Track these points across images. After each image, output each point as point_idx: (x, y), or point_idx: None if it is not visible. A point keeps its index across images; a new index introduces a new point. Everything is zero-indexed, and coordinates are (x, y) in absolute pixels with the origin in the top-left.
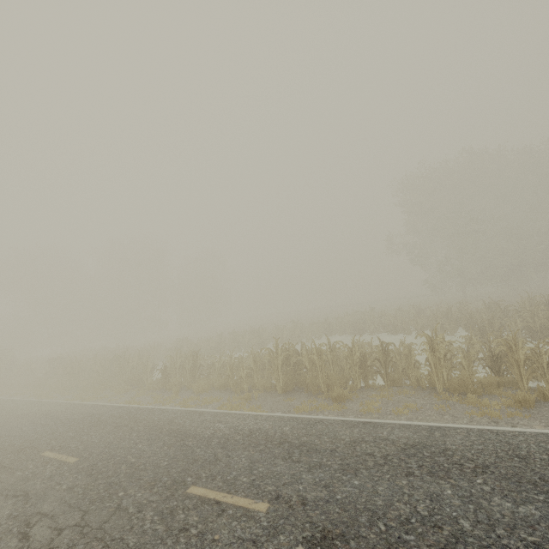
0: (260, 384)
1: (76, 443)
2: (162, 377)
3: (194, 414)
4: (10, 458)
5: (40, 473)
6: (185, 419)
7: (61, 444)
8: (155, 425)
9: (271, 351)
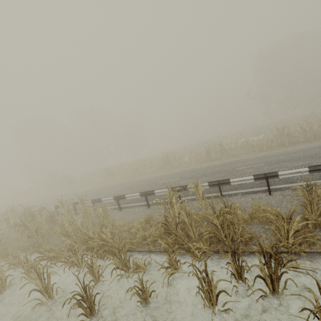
0: (272, 145)
1: (242, 165)
2: (208, 155)
3: (269, 153)
4: (222, 173)
5: (259, 167)
6: (271, 154)
7: (234, 167)
8: (263, 157)
9: (282, 128)
